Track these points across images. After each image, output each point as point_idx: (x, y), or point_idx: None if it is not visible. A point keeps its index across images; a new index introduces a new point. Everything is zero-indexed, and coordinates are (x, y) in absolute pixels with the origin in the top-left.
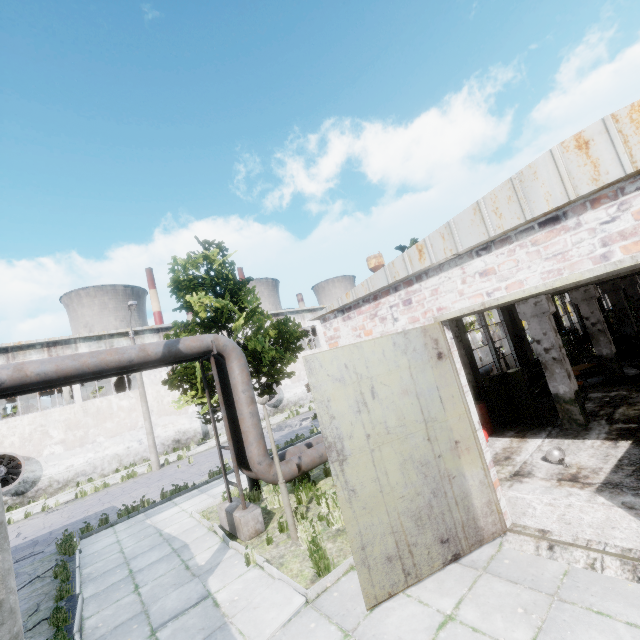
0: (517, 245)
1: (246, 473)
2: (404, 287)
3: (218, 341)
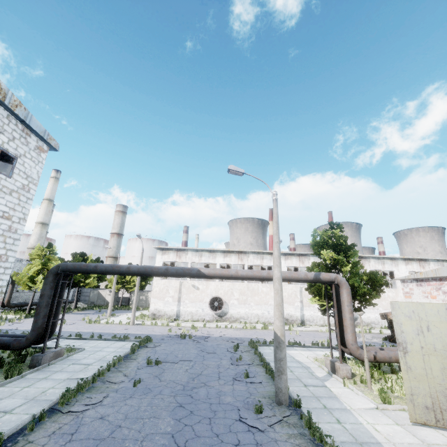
0: None
1: (341, 347)
2: None
3: (337, 278)
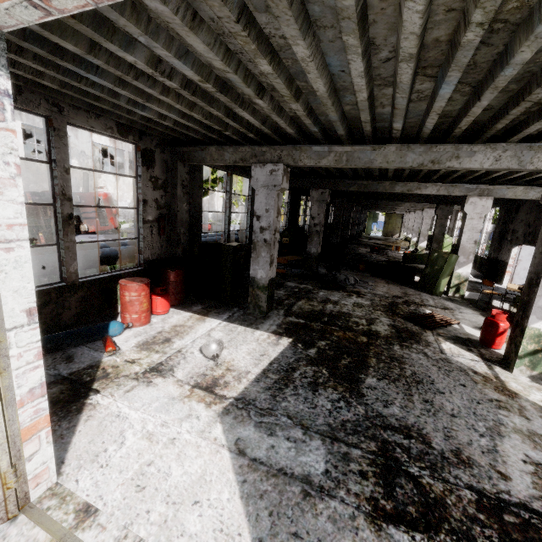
0: None
1: None
2: None
3: None
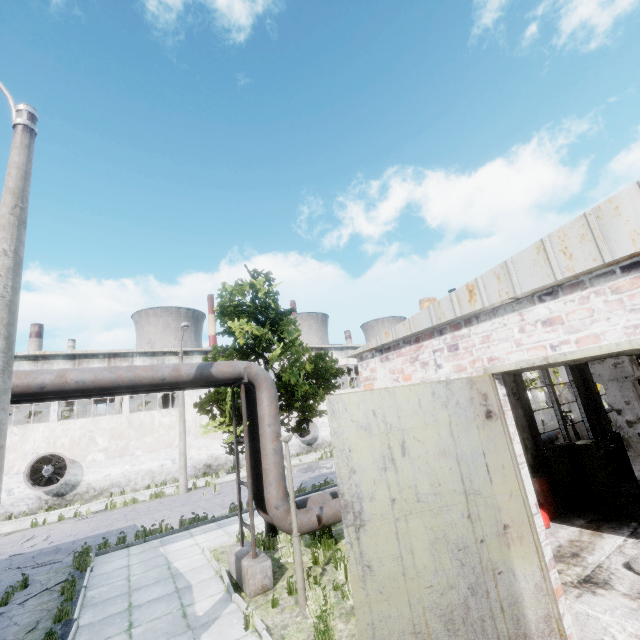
0: (592, 291)
1: (263, 515)
2: (450, 330)
3: (250, 369)
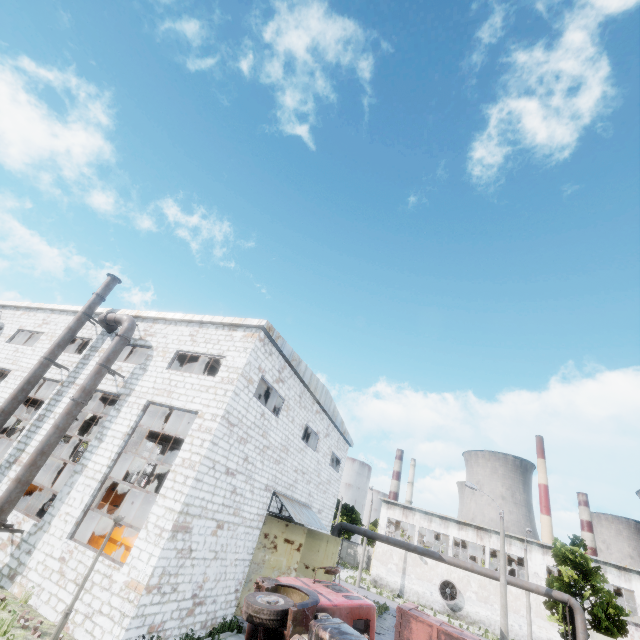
0: None
1: None
2: None
3: (570, 600)
